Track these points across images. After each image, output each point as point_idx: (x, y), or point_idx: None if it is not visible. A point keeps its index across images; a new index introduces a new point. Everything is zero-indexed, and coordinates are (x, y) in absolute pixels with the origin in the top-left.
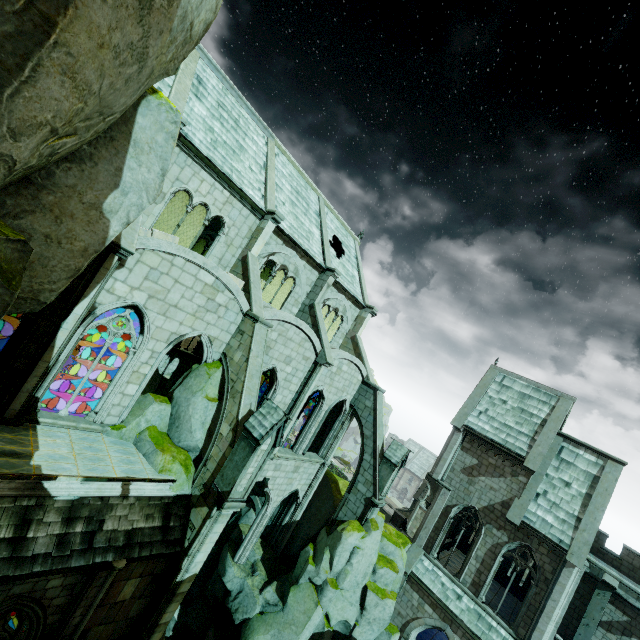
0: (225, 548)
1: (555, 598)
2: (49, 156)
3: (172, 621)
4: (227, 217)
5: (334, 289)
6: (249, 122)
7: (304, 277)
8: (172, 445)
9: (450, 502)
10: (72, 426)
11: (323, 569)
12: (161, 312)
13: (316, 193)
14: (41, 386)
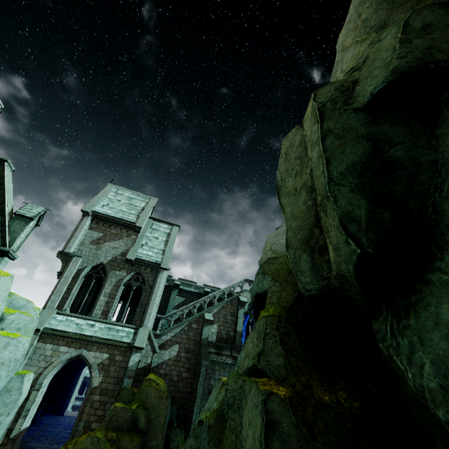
0: None
1: (156, 291)
2: None
3: None
4: None
5: None
6: None
7: None
8: None
9: (82, 266)
10: None
11: None
12: None
13: None
14: None
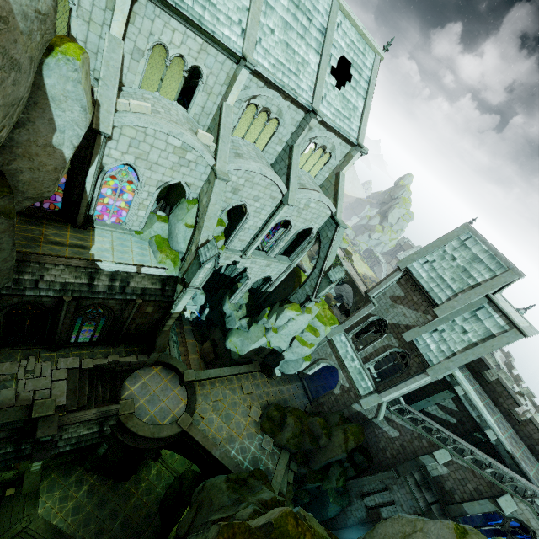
0: (227, 293)
1: (407, 384)
2: None
3: (205, 314)
4: (204, 66)
5: (322, 127)
6: None
7: (288, 118)
8: (168, 248)
9: (373, 312)
10: (113, 230)
11: (270, 322)
12: (147, 168)
13: None
14: (90, 209)
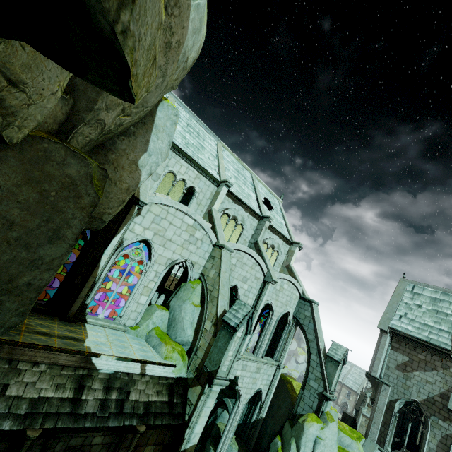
0: (208, 443)
1: None
2: (118, 126)
3: None
4: (197, 187)
5: (269, 231)
6: (205, 133)
7: (248, 224)
8: (171, 340)
9: (392, 397)
10: (106, 325)
11: None
12: (161, 244)
13: (249, 172)
14: (89, 296)
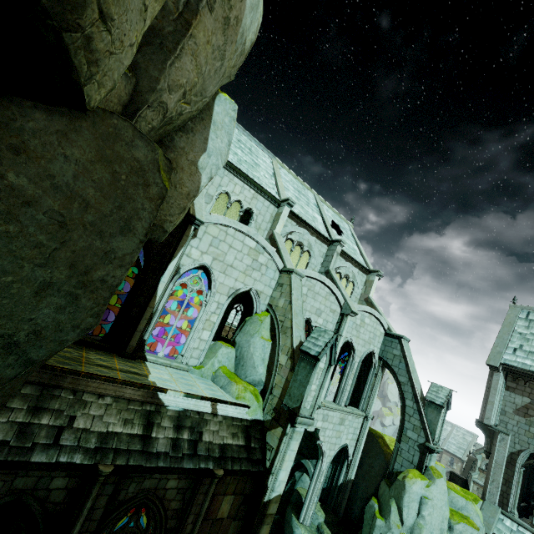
0: (288, 511)
1: None
2: (179, 115)
3: None
4: (254, 208)
5: (342, 259)
6: (258, 150)
7: (316, 250)
8: (241, 380)
9: (513, 448)
10: (168, 364)
11: (393, 523)
12: (222, 271)
13: (311, 192)
14: (147, 330)
